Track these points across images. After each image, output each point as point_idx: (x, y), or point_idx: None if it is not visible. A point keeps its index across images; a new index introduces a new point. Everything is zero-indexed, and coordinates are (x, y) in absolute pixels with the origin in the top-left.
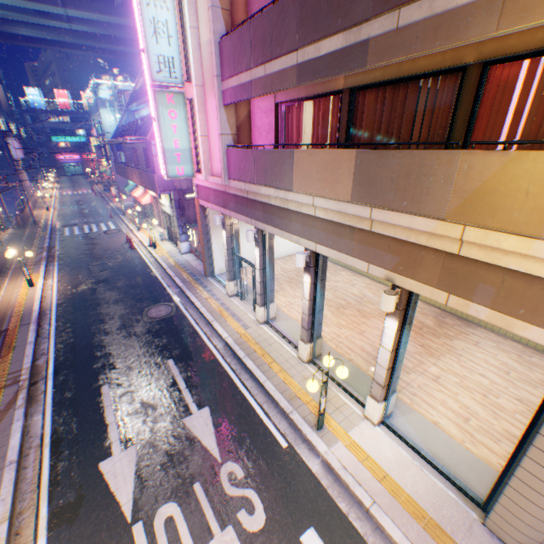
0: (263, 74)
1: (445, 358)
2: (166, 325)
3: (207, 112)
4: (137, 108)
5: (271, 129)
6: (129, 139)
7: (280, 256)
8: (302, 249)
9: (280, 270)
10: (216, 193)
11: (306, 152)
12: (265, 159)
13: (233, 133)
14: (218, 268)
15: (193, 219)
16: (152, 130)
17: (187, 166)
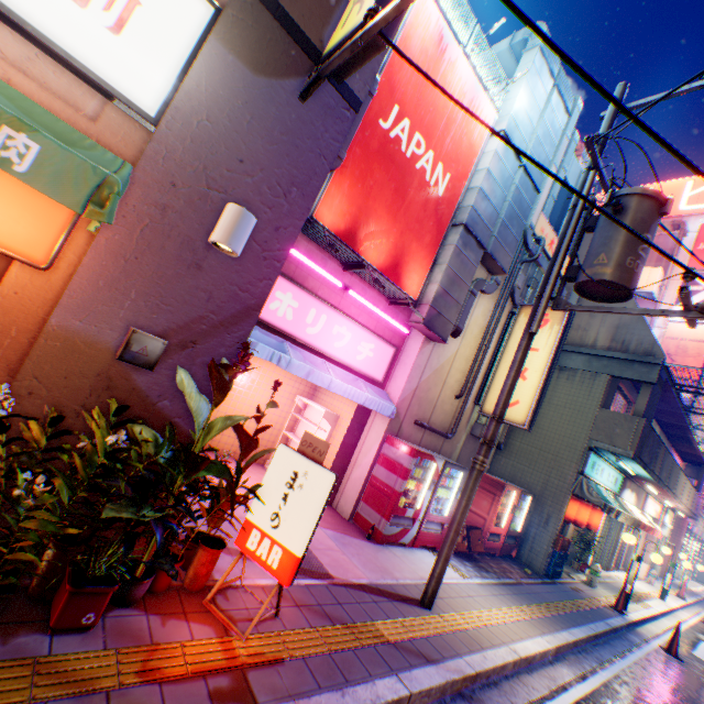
0: None
1: None
2: None
3: None
4: None
5: None
6: None
7: None
8: None
9: None
10: None
11: None
12: None
13: None
14: None
15: None
16: None
17: None
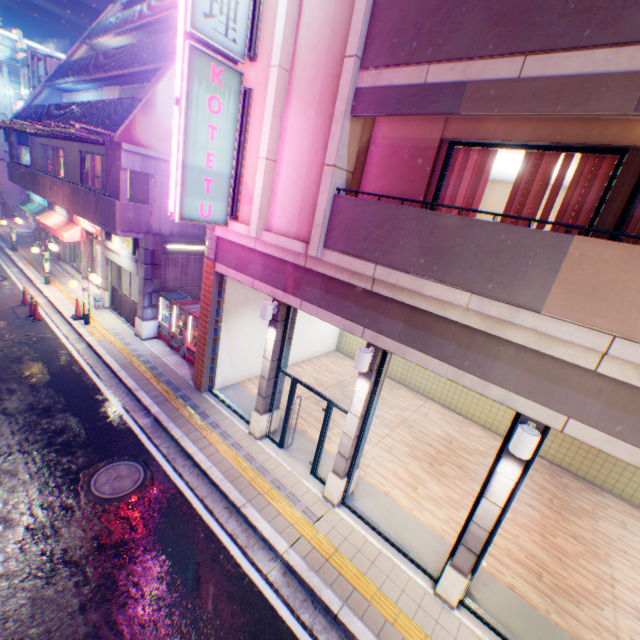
0: (513, 74)
1: (614, 559)
2: (140, 520)
3: (288, 120)
4: (74, 86)
5: (419, 179)
6: (78, 128)
7: (306, 356)
8: (332, 346)
9: (315, 382)
10: (269, 262)
11: (619, 248)
12: (461, 234)
13: (348, 169)
14: (222, 376)
15: (171, 284)
16: (127, 124)
17: (218, 203)
